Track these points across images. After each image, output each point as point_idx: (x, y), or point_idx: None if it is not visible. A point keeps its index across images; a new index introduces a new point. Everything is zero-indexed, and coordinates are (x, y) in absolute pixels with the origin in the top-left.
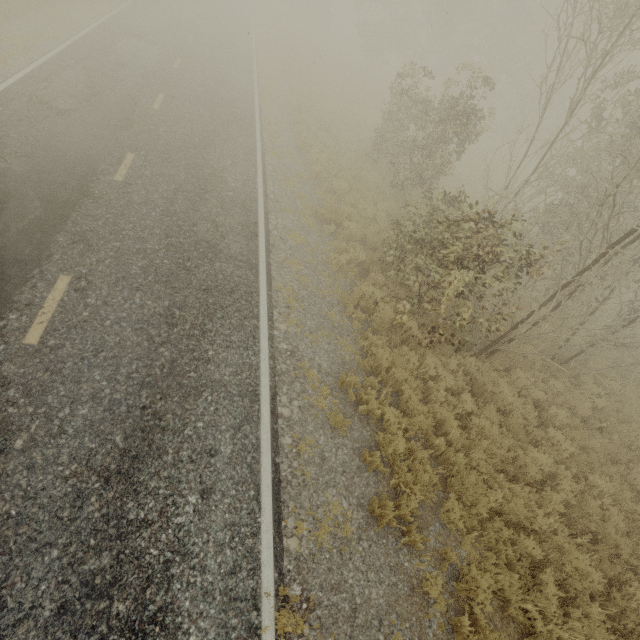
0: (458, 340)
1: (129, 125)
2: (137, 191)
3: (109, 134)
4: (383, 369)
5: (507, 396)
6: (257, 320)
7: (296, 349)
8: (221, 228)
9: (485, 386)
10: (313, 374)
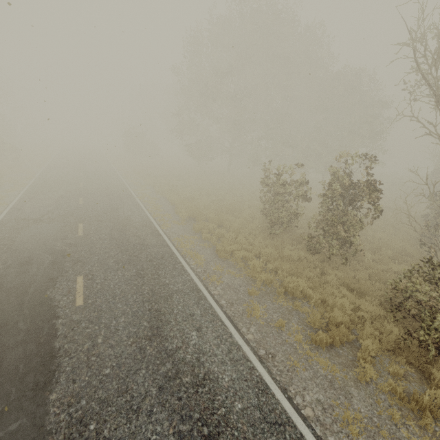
0: None
1: (55, 367)
2: None
3: (27, 422)
4: None
5: None
6: None
7: None
8: None
9: None
10: None
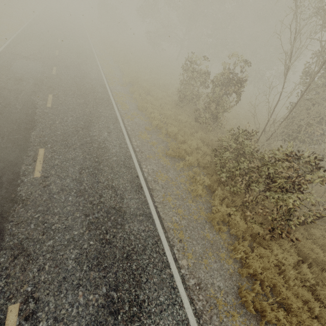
0: (296, 238)
1: (34, 125)
2: (53, 181)
3: (22, 137)
4: (259, 275)
5: (322, 257)
6: (169, 268)
7: (200, 279)
8: (118, 191)
9: (308, 254)
10: (221, 302)
